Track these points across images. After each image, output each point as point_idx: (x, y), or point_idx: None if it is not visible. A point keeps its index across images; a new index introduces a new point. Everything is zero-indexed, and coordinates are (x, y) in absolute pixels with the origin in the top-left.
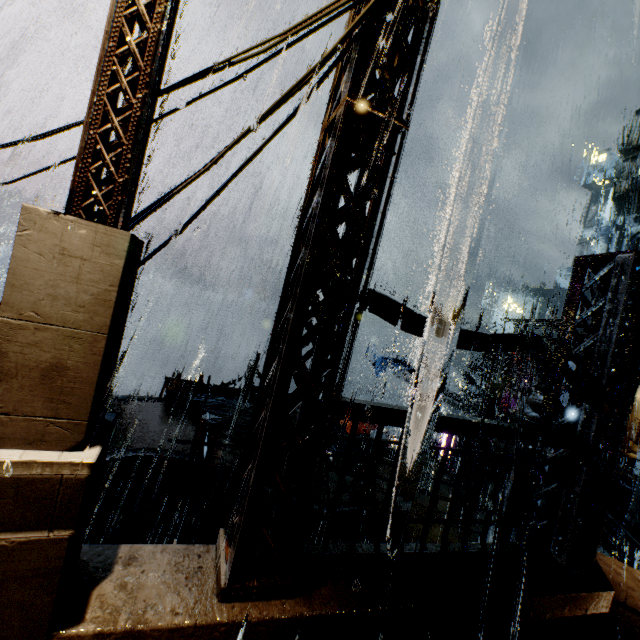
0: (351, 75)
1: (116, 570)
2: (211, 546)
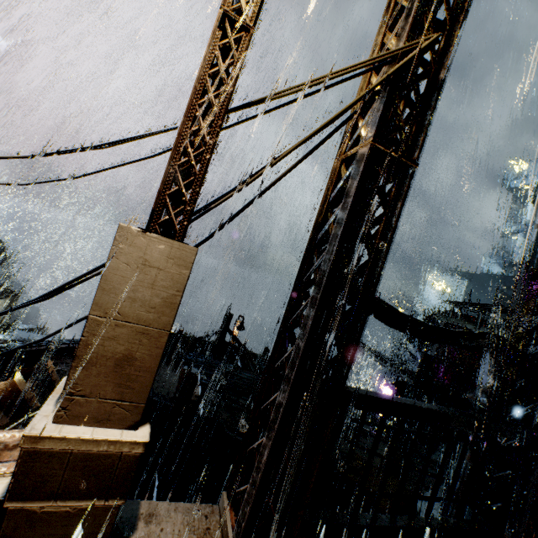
0: (376, 123)
1: (139, 527)
2: (215, 507)
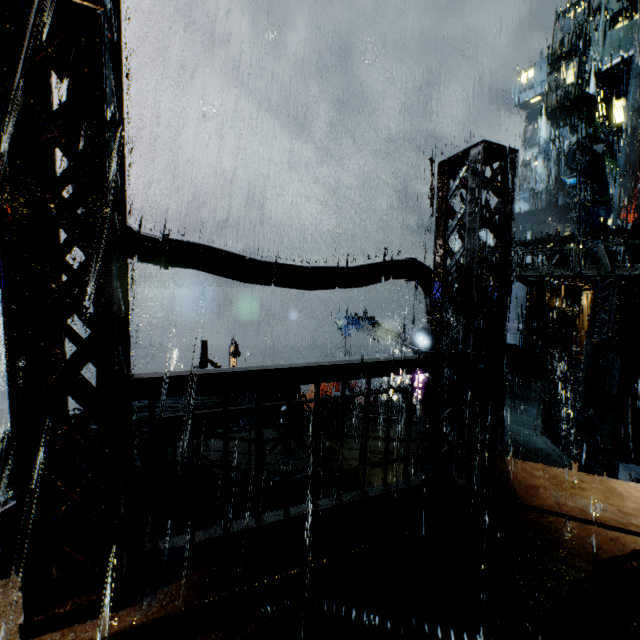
0: None
1: None
2: None
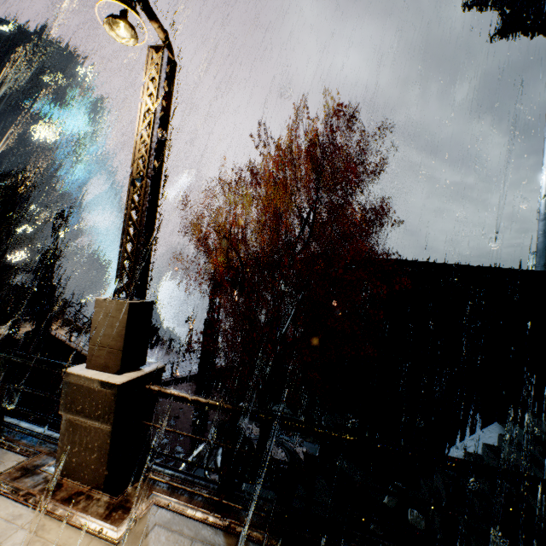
0: None
1: None
2: None
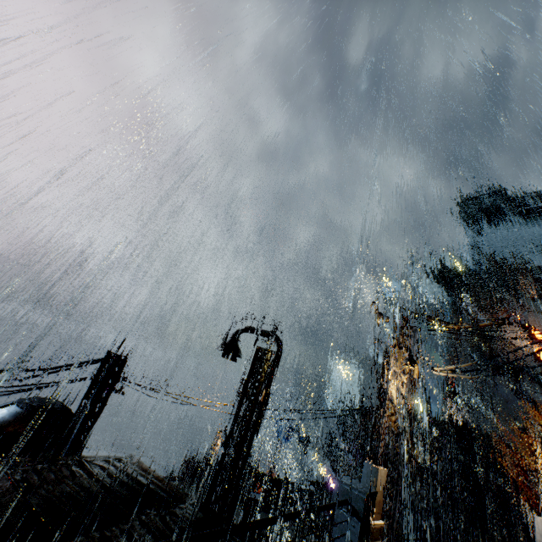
0: (406, 422)
1: None
2: None
